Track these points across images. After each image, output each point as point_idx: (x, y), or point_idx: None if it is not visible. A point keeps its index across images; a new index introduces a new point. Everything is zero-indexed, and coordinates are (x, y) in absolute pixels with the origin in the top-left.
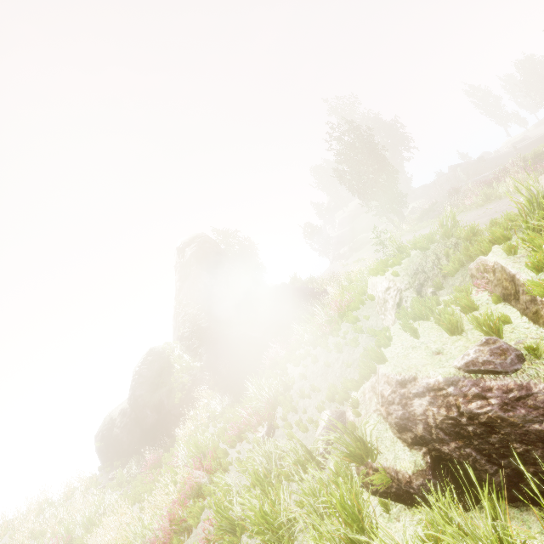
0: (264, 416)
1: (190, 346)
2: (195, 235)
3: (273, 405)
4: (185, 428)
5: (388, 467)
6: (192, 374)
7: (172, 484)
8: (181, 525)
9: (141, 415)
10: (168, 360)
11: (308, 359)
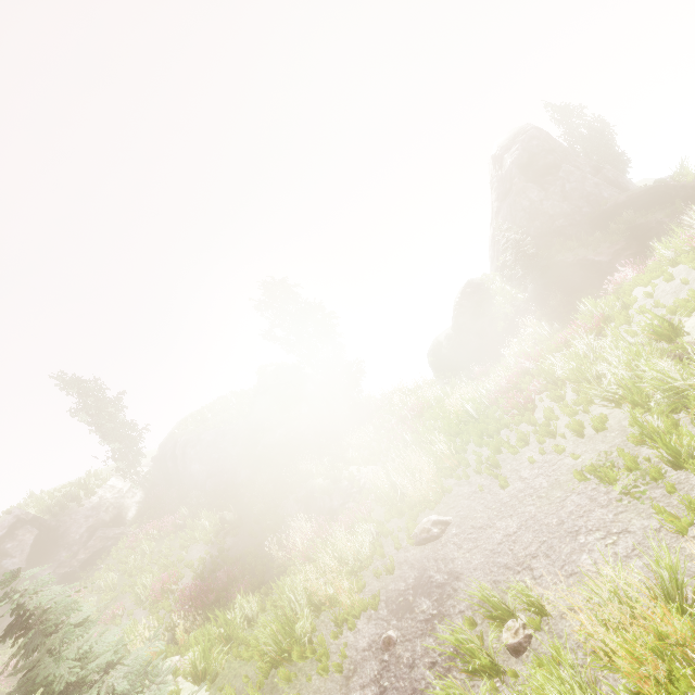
0: (592, 325)
1: (512, 277)
2: (517, 132)
3: (603, 319)
4: (510, 350)
5: (690, 342)
6: (515, 305)
7: (505, 373)
8: (515, 386)
9: (465, 340)
10: (487, 292)
11: (662, 279)
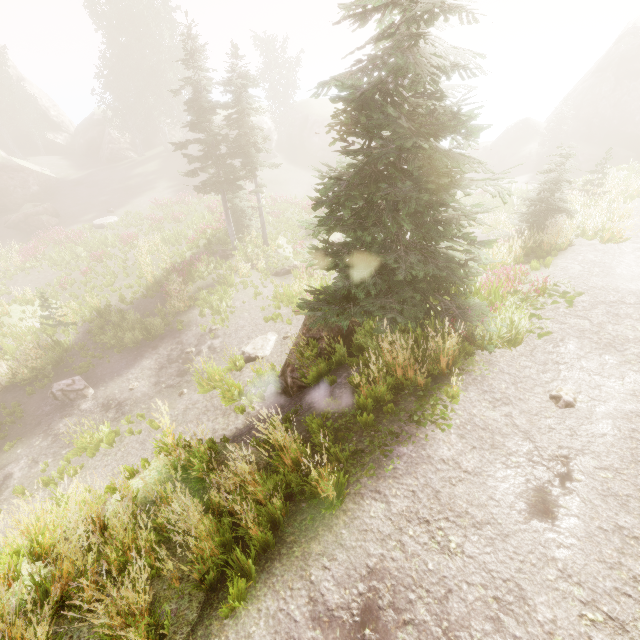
0: None
1: (548, 135)
2: None
3: None
4: None
5: None
6: (531, 154)
7: None
8: None
9: (492, 156)
10: (528, 135)
11: None
